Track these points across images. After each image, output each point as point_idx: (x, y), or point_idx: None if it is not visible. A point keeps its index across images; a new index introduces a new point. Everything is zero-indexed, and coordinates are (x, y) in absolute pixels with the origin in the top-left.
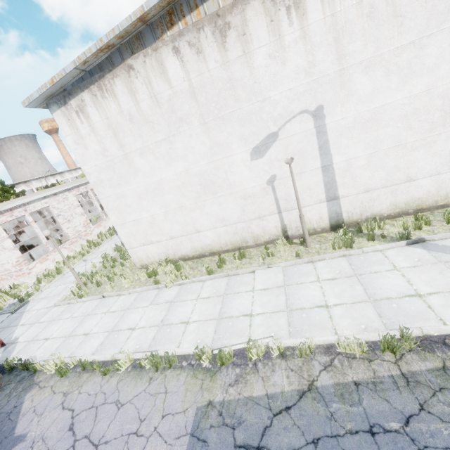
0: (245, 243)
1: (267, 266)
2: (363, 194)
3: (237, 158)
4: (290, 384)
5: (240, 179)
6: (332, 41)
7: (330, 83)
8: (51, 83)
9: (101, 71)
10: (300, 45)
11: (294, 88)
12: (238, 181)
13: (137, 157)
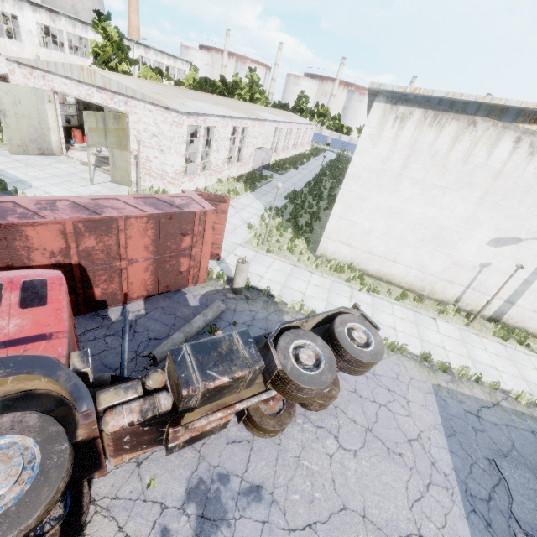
0: (421, 291)
1: (446, 320)
2: (531, 312)
3: (478, 236)
4: (486, 398)
5: (465, 250)
6: None
7: None
8: (412, 90)
9: (450, 107)
10: None
11: None
12: (462, 250)
13: (408, 182)
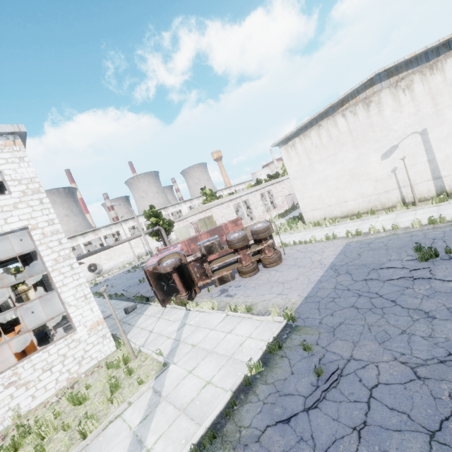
0: (375, 208)
1: (387, 213)
2: None
3: (372, 160)
4: (385, 235)
5: (374, 171)
6: (429, 99)
7: (430, 117)
8: (285, 137)
9: (306, 128)
10: (411, 103)
11: (407, 122)
12: (372, 172)
13: (316, 164)
